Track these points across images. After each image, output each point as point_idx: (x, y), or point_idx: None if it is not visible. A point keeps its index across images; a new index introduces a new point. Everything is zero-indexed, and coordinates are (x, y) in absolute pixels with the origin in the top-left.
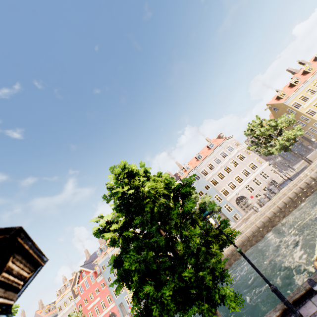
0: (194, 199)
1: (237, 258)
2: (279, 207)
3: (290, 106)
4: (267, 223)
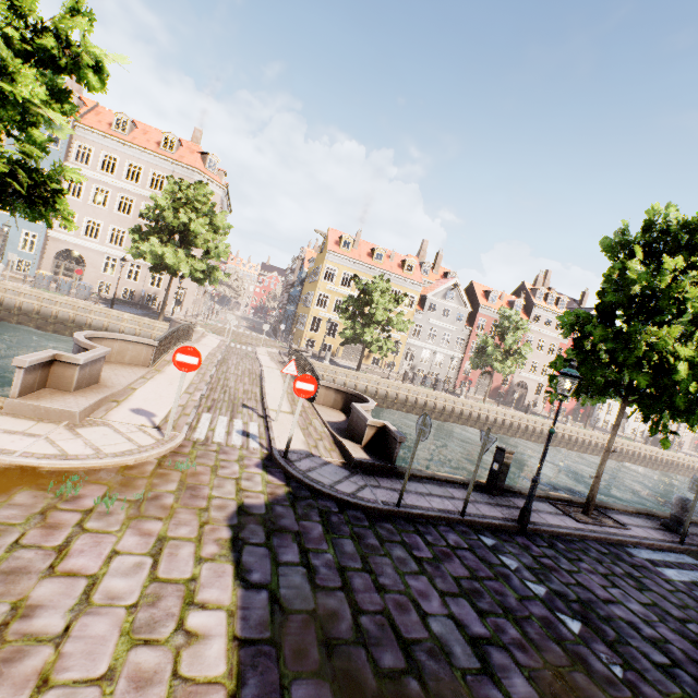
0: None
1: None
2: (15, 304)
3: (324, 265)
4: None
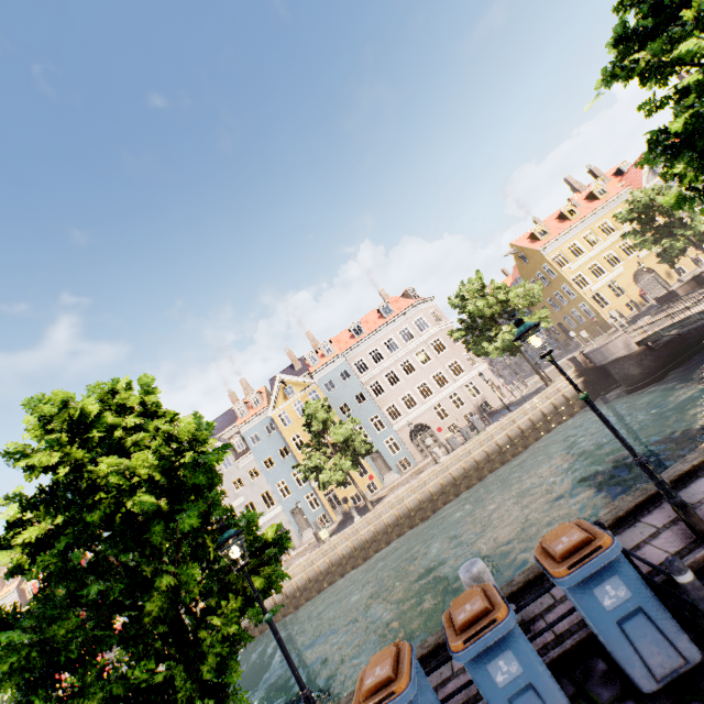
0: (323, 423)
1: (382, 547)
2: (476, 461)
3: (548, 260)
4: (448, 488)
